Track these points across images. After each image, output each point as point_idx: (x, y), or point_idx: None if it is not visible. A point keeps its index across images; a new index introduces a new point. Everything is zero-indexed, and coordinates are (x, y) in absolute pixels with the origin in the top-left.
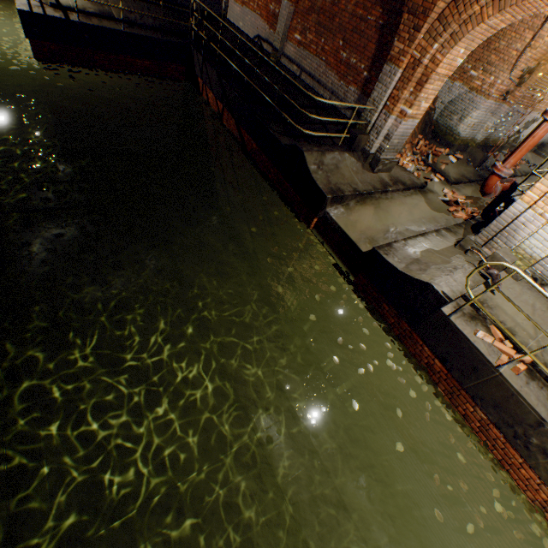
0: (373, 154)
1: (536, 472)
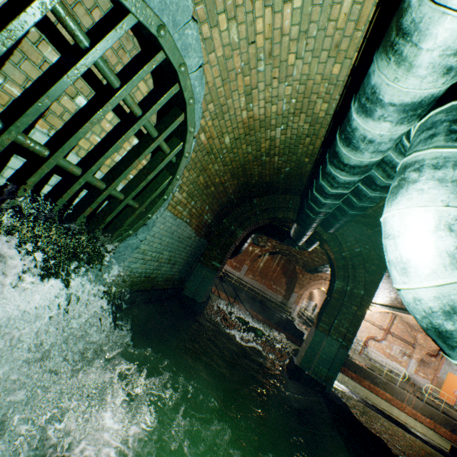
0: (293, 316)
1: (381, 389)
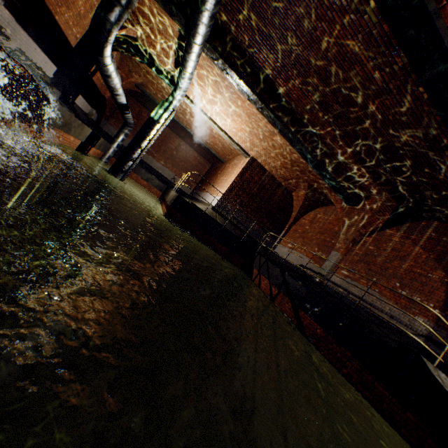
0: None
1: None
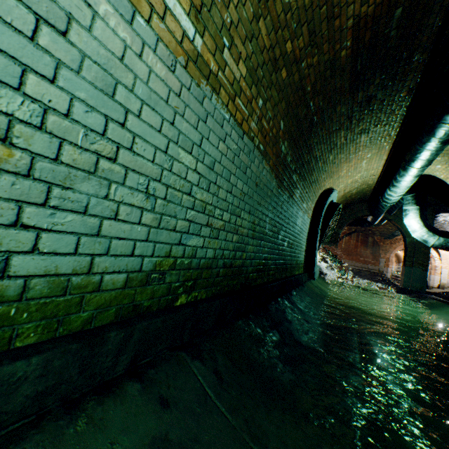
0: (387, 277)
1: None
